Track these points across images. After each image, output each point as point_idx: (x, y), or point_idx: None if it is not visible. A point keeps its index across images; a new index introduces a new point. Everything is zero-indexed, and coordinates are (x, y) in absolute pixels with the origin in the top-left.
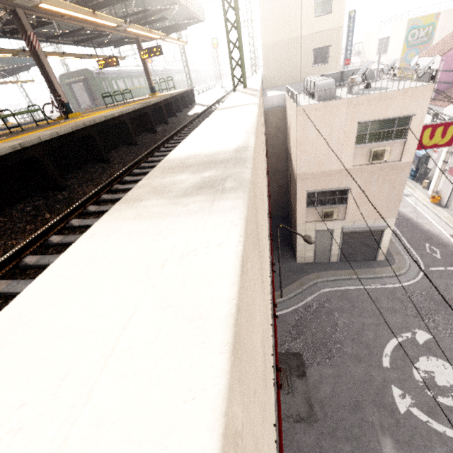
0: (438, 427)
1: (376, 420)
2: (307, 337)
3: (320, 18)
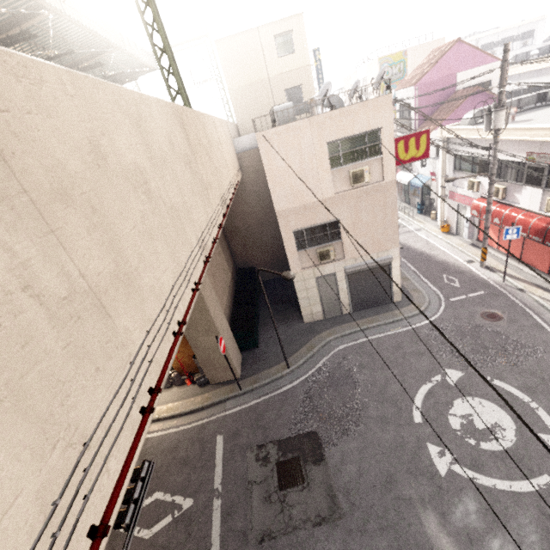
0: (486, 482)
1: (414, 493)
2: (323, 410)
3: (284, 58)
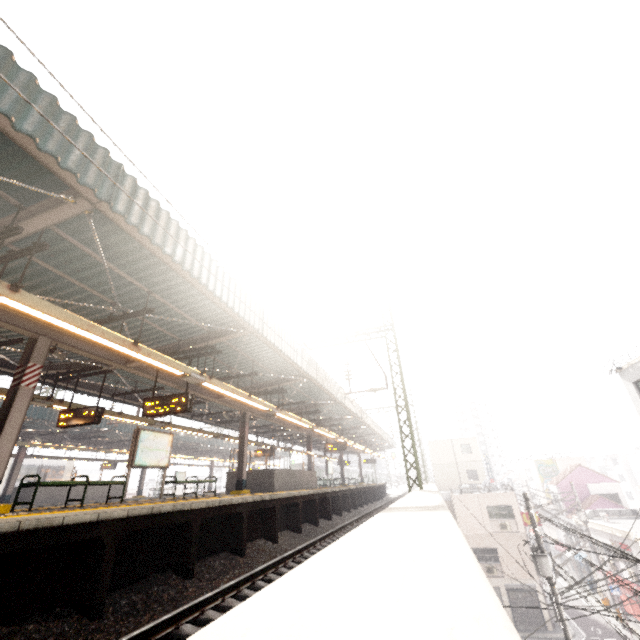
0: None
1: None
2: None
3: (465, 455)
